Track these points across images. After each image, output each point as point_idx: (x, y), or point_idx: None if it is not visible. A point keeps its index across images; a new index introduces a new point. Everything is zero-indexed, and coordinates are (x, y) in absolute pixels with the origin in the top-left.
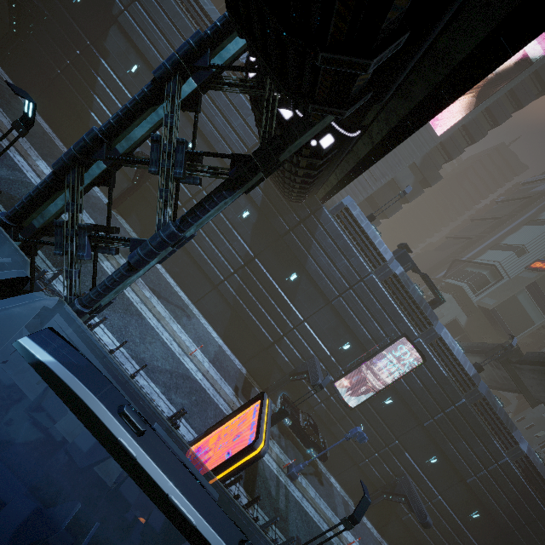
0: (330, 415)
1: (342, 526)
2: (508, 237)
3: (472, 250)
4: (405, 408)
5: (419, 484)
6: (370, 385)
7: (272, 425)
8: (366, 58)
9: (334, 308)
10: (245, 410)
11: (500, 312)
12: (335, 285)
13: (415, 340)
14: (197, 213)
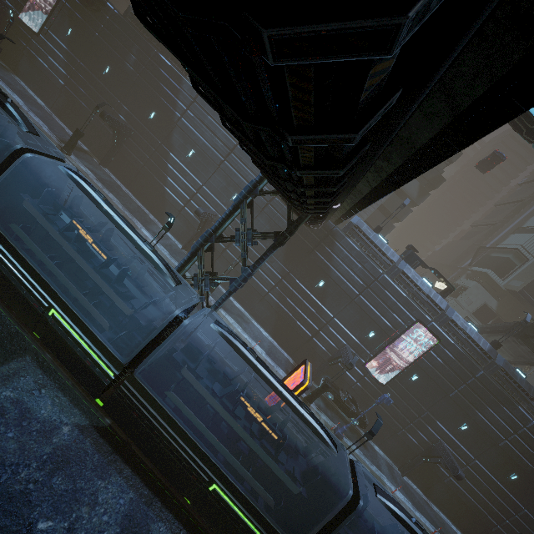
0: (366, 392)
1: (386, 480)
2: (530, 219)
3: (495, 236)
4: (430, 382)
5: (454, 449)
6: (397, 365)
7: (318, 396)
8: (323, 210)
9: (356, 305)
10: (296, 372)
11: (529, 293)
12: (354, 286)
13: (429, 324)
14: (260, 262)
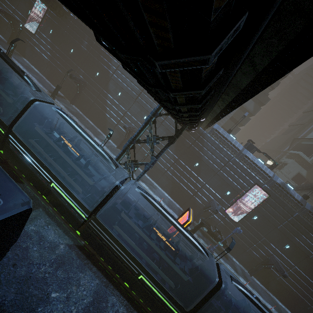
0: (226, 227)
1: (240, 278)
2: None
3: (304, 131)
4: (265, 220)
5: (282, 260)
6: (244, 210)
7: (198, 229)
8: (194, 123)
9: (218, 176)
10: (184, 215)
11: None
12: (217, 165)
13: (263, 185)
14: (161, 153)
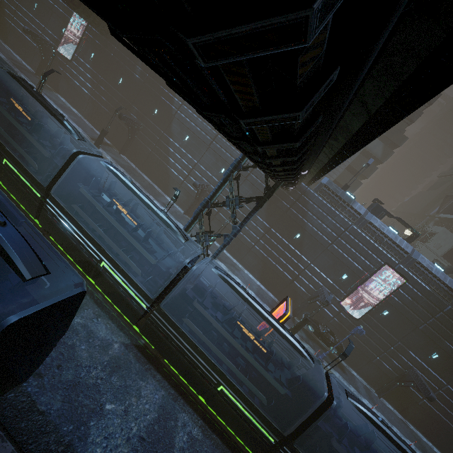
0: (342, 326)
1: (364, 399)
2: None
3: None
4: (401, 317)
5: (426, 375)
6: (369, 302)
7: (300, 328)
8: (292, 178)
9: (330, 252)
10: (280, 306)
11: None
12: (327, 237)
13: (397, 266)
14: (246, 221)
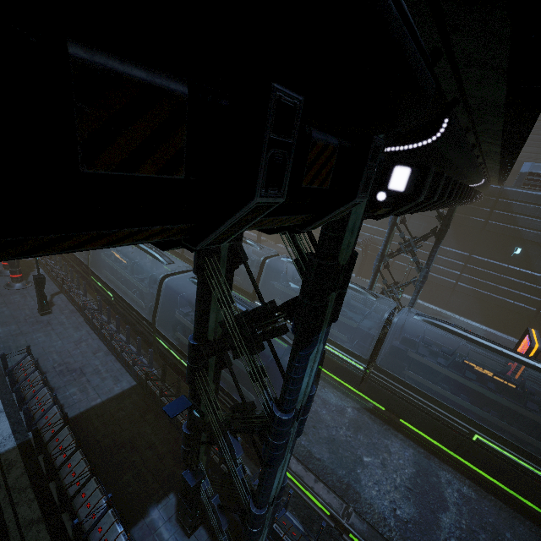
0: None
1: None
2: None
3: None
4: None
5: None
6: None
7: None
8: (464, 200)
9: None
10: (522, 343)
11: None
12: None
13: None
14: (431, 259)
